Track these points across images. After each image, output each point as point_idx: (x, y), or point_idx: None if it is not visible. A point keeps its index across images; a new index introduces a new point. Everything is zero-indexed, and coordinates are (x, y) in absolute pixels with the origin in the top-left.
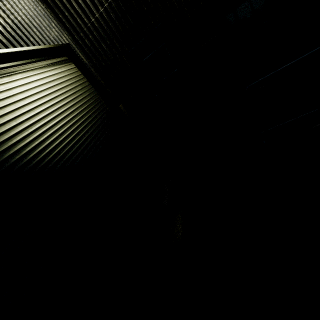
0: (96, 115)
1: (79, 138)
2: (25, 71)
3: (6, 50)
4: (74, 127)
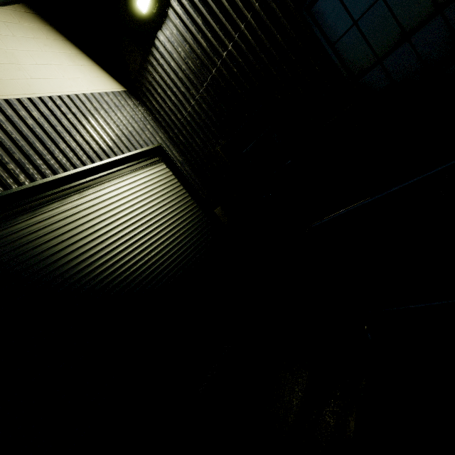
0: (176, 225)
1: (141, 257)
2: (100, 184)
3: (79, 169)
4: (139, 243)
